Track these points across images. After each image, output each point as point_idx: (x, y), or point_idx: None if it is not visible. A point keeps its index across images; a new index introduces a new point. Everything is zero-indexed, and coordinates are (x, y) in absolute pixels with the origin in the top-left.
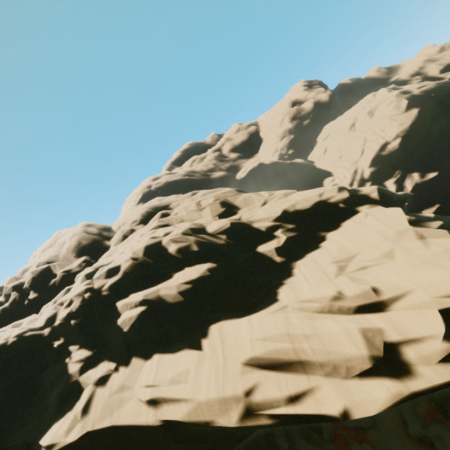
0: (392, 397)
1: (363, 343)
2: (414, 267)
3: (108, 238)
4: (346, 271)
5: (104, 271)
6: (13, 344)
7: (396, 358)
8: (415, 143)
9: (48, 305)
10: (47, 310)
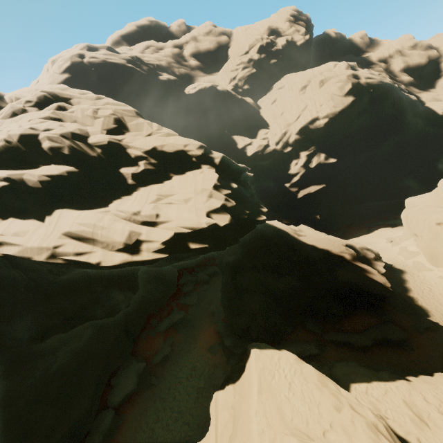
0: (122, 260)
1: (126, 237)
2: (189, 210)
3: None
4: (159, 202)
5: None
6: None
7: (137, 247)
8: (337, 128)
9: None
10: None
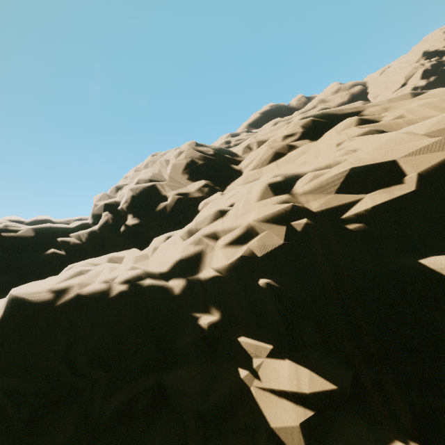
0: None
1: None
2: None
3: (233, 162)
4: None
5: (340, 176)
6: (120, 297)
7: None
8: None
9: (165, 237)
10: (170, 244)
